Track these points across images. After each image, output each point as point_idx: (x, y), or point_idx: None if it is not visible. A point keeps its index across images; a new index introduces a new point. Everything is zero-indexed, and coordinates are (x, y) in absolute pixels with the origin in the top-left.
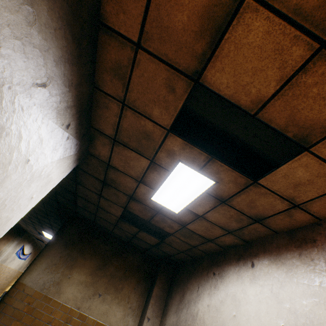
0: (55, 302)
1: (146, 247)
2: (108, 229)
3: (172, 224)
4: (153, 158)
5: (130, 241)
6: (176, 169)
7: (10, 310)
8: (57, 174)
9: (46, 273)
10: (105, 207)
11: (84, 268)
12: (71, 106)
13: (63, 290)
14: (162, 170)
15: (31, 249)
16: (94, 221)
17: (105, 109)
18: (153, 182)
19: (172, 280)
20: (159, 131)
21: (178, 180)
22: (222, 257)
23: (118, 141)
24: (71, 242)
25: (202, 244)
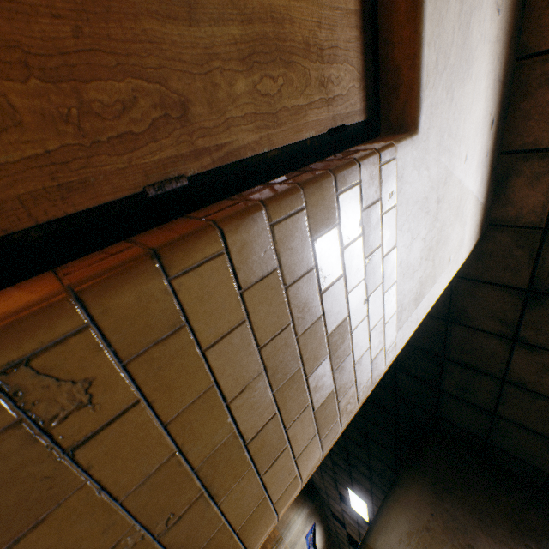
0: None
1: None
2: (535, 468)
3: None
4: None
5: None
6: None
7: None
8: (466, 235)
9: (413, 545)
10: (526, 376)
11: None
12: (499, 81)
13: None
14: None
15: (322, 541)
16: (486, 440)
17: (540, 89)
18: None
19: None
20: None
21: None
22: None
23: None
24: (444, 486)
25: None
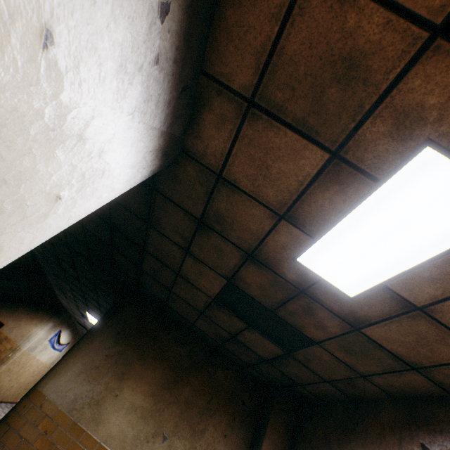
0: (89, 439)
1: (251, 360)
2: (187, 320)
3: (328, 322)
4: (340, 145)
5: (221, 345)
6: (402, 174)
7: (14, 440)
8: (120, 164)
9: (80, 381)
10: (190, 275)
11: (142, 382)
12: None
13: (104, 416)
14: (354, 181)
15: (69, 338)
16: (165, 303)
17: (248, 1)
18: (317, 215)
19: (298, 434)
20: (400, 40)
21: (393, 206)
22: (446, 412)
23: (258, 104)
24: (126, 333)
25: (388, 373)
